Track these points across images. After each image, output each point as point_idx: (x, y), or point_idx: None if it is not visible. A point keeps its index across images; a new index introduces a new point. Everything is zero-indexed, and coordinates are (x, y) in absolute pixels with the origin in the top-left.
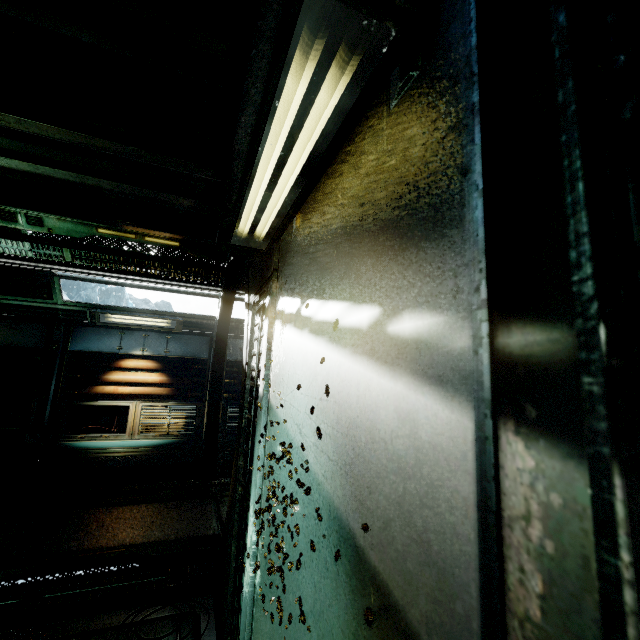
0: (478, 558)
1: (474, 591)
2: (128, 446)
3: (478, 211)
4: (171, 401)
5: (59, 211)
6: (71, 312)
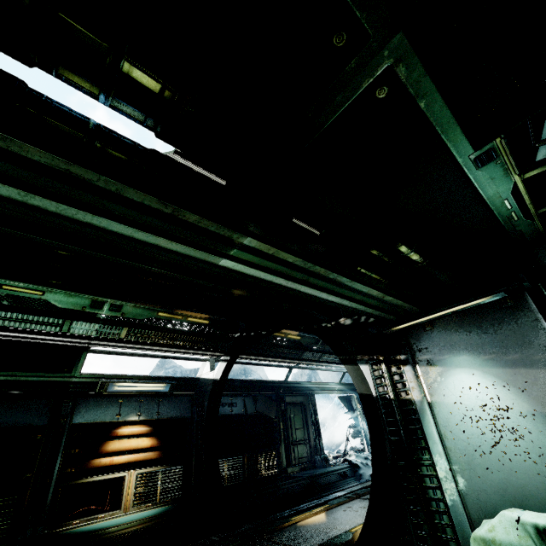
0: None
1: None
2: (138, 518)
3: None
4: (158, 465)
5: (155, 302)
6: (81, 384)
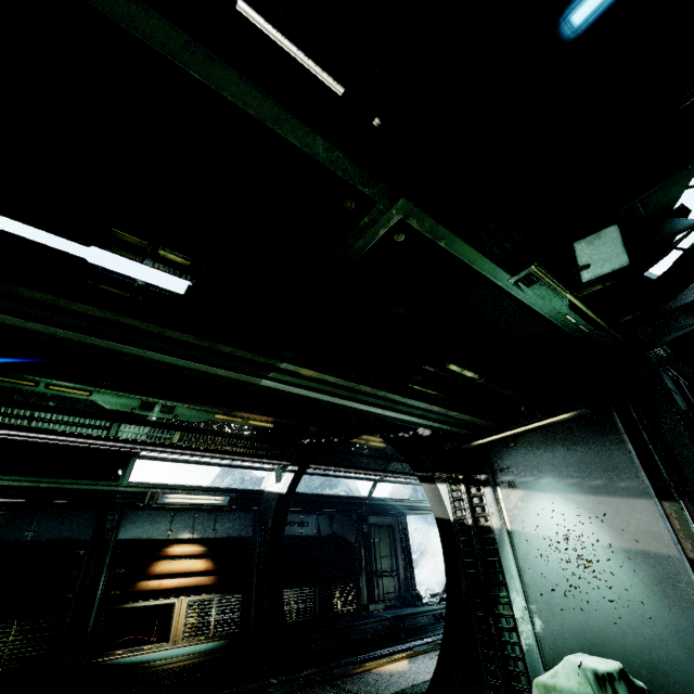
0: (665, 525)
1: (667, 532)
2: (188, 652)
3: (637, 461)
4: (213, 592)
5: (210, 404)
6: (129, 494)
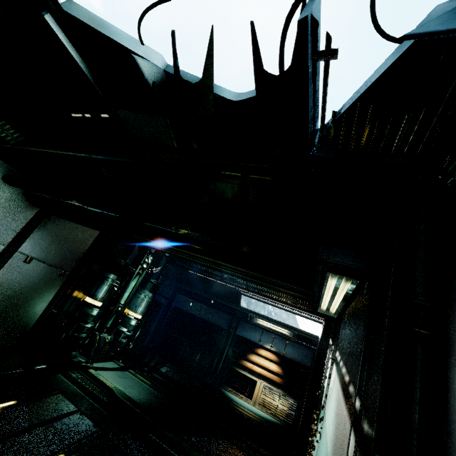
0: None
1: None
2: (251, 410)
3: (361, 358)
4: (281, 389)
5: None
6: (242, 313)
